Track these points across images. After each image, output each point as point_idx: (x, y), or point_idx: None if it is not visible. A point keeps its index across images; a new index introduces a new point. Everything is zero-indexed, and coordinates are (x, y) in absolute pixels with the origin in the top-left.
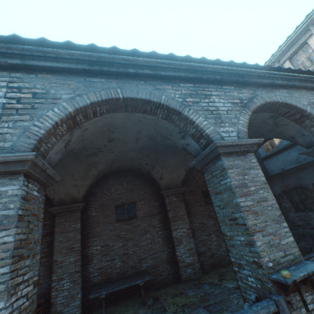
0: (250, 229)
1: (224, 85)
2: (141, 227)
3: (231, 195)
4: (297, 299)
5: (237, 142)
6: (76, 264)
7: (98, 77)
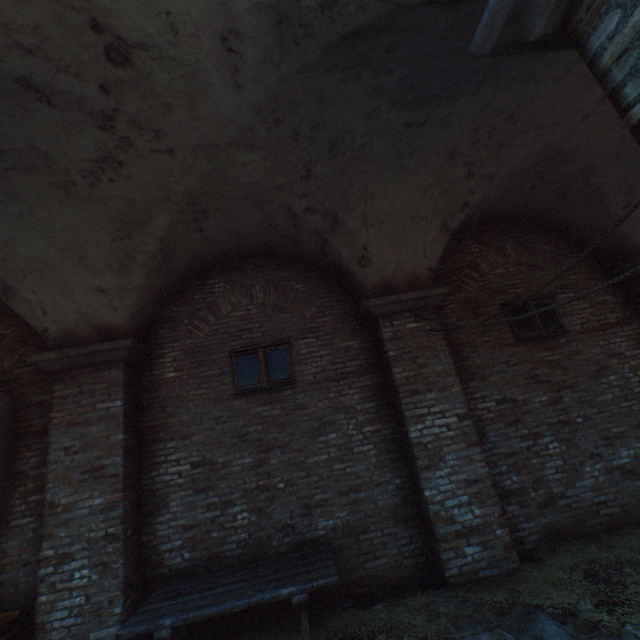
0: None
1: None
2: (310, 412)
3: None
4: None
5: None
6: (108, 515)
7: None
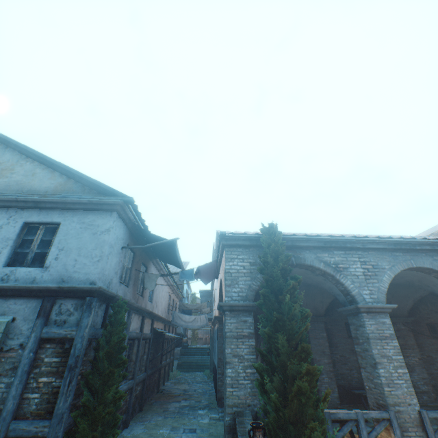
0: None
1: None
2: None
3: None
4: None
5: None
6: (329, 365)
7: (397, 252)
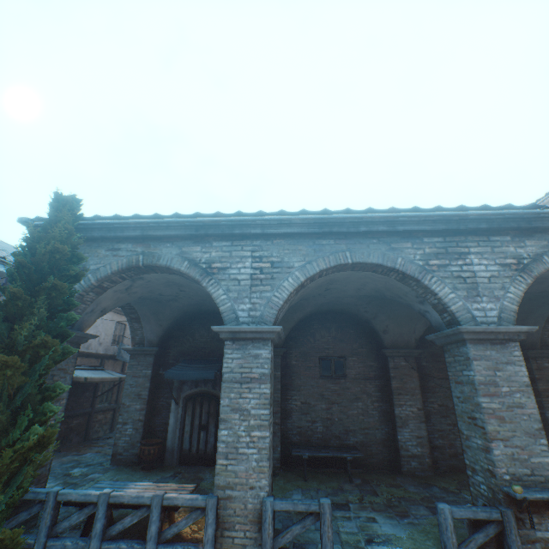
0: (488, 435)
1: (493, 234)
2: (351, 391)
3: (473, 390)
4: (534, 520)
5: (491, 329)
6: (275, 415)
7: (327, 238)
